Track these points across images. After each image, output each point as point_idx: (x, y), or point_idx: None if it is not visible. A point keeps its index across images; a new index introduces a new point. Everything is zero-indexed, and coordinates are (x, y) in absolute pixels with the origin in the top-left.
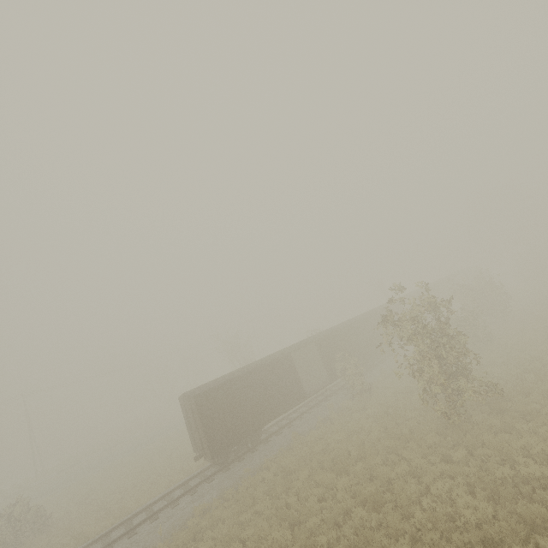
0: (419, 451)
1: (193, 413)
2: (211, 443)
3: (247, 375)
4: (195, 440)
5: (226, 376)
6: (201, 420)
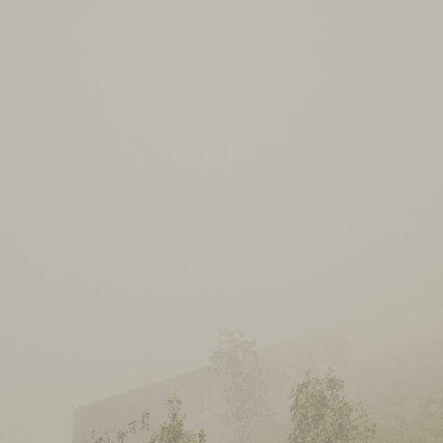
0: None
1: (78, 425)
2: None
3: (129, 396)
4: None
5: (114, 396)
6: (80, 432)
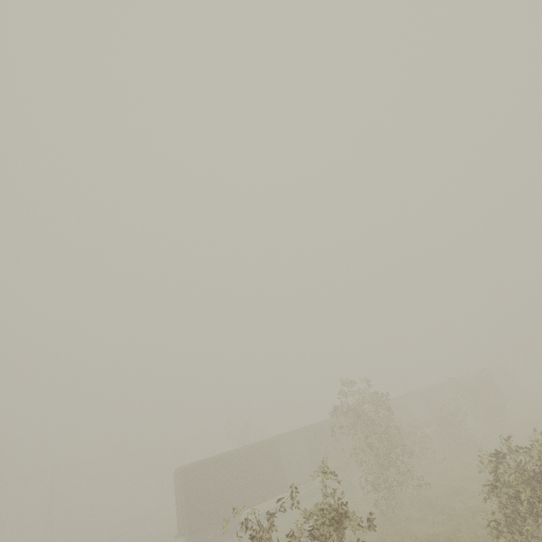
0: (347, 537)
1: (180, 487)
2: (190, 520)
3: (233, 456)
4: (180, 518)
5: (215, 455)
6: (185, 494)
